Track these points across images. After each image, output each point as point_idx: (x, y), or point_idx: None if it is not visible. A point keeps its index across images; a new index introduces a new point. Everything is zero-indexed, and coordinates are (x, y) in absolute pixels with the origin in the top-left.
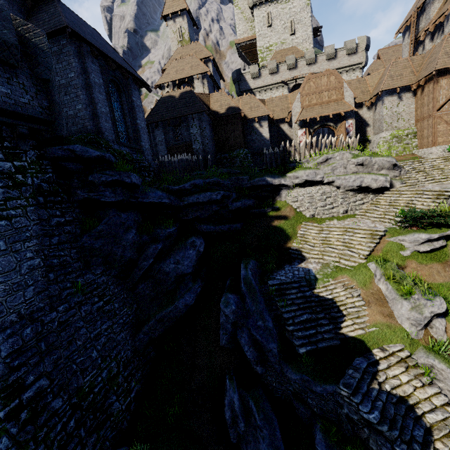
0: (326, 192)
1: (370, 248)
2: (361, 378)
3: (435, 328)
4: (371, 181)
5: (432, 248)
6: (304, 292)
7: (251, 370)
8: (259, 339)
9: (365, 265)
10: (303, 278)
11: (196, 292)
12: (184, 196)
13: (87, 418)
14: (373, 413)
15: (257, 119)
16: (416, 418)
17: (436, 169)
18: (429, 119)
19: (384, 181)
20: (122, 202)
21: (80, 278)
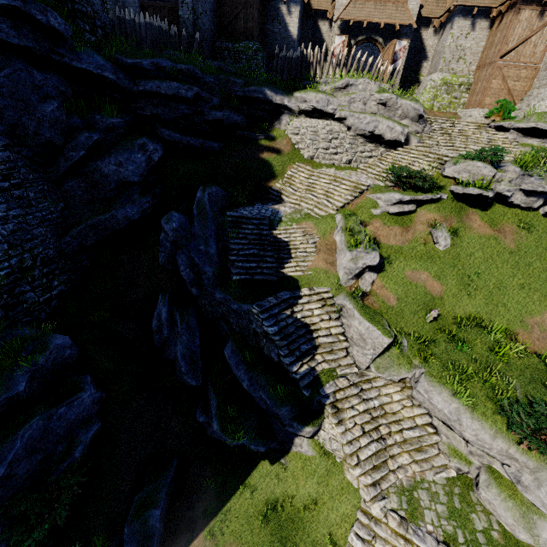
0: (334, 131)
1: (346, 201)
2: (277, 305)
3: (364, 279)
4: (386, 128)
5: (400, 211)
6: (261, 231)
7: (189, 293)
8: (197, 262)
9: (333, 216)
10: (267, 217)
11: (142, 206)
12: (140, 79)
13: None
14: (272, 327)
15: None
16: (311, 339)
17: (463, 136)
18: (489, 69)
19: (400, 134)
20: (34, 52)
21: None
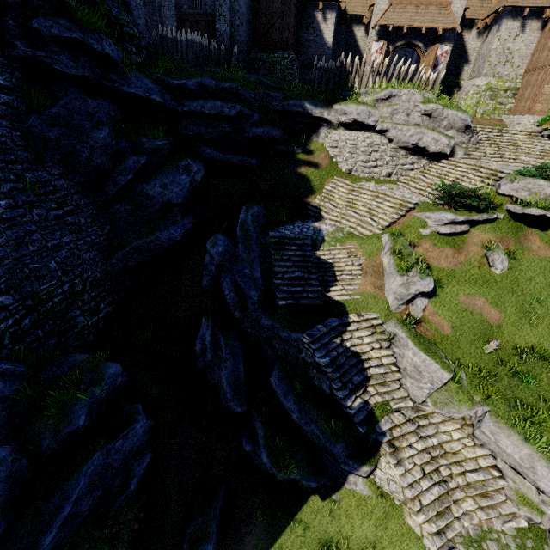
0: (375, 143)
1: (392, 219)
2: (327, 333)
3: (415, 305)
4: (431, 141)
5: (452, 231)
6: (305, 251)
7: (231, 315)
8: (242, 286)
9: (379, 236)
10: (309, 237)
11: (185, 227)
12: (185, 99)
13: (46, 323)
14: (324, 358)
15: (322, 6)
16: (362, 369)
17: (512, 146)
18: (541, 73)
19: (446, 146)
20: (89, 80)
21: (29, 173)
